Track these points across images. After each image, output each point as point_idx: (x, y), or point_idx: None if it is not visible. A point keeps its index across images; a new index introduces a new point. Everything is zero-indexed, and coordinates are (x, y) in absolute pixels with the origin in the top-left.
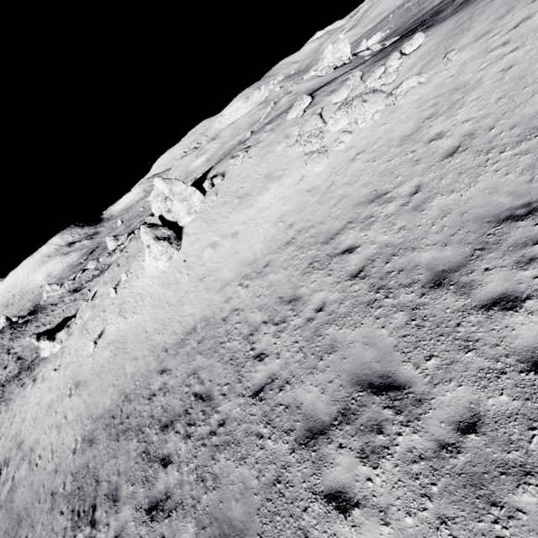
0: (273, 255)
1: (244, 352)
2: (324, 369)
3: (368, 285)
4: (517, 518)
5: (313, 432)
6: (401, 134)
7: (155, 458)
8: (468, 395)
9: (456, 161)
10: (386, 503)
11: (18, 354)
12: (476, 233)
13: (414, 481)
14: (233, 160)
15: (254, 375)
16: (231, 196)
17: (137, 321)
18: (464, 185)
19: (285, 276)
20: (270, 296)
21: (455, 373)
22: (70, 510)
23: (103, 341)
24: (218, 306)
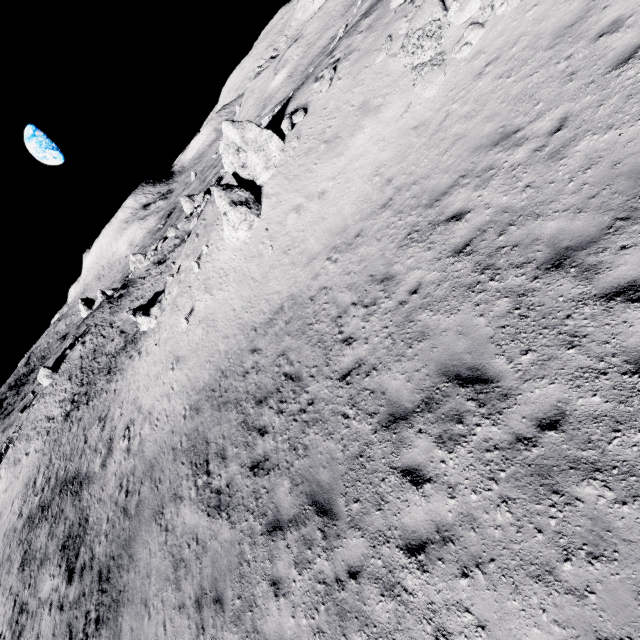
0: (366, 221)
1: (332, 335)
2: (412, 357)
3: (473, 263)
4: (574, 505)
5: (396, 417)
6: (557, 24)
7: (253, 428)
8: (558, 394)
9: (629, 74)
10: (455, 481)
11: (121, 328)
12: (624, 194)
13: (485, 466)
14: (317, 85)
15: (341, 359)
16: (316, 140)
17: (224, 298)
18: (629, 116)
19: (378, 249)
20: (360, 273)
21: (550, 370)
22: (189, 462)
23: (194, 319)
24: (305, 283)
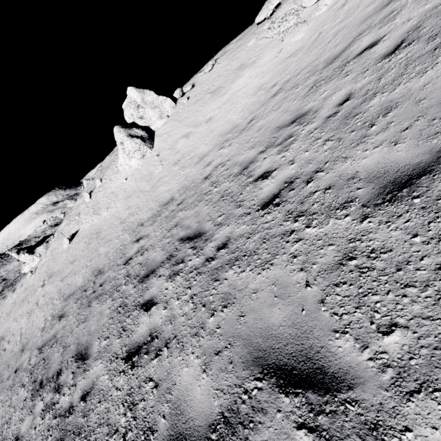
0: (257, 111)
1: (238, 184)
2: (383, 128)
3: (423, 41)
4: None
5: (401, 182)
6: None
7: (134, 306)
8: None
9: None
10: None
11: (3, 276)
12: None
13: None
14: (201, 73)
15: (259, 192)
16: (202, 94)
17: (111, 214)
18: None
19: (279, 112)
20: (262, 133)
21: None
22: (32, 381)
23: (77, 237)
24: (196, 174)
